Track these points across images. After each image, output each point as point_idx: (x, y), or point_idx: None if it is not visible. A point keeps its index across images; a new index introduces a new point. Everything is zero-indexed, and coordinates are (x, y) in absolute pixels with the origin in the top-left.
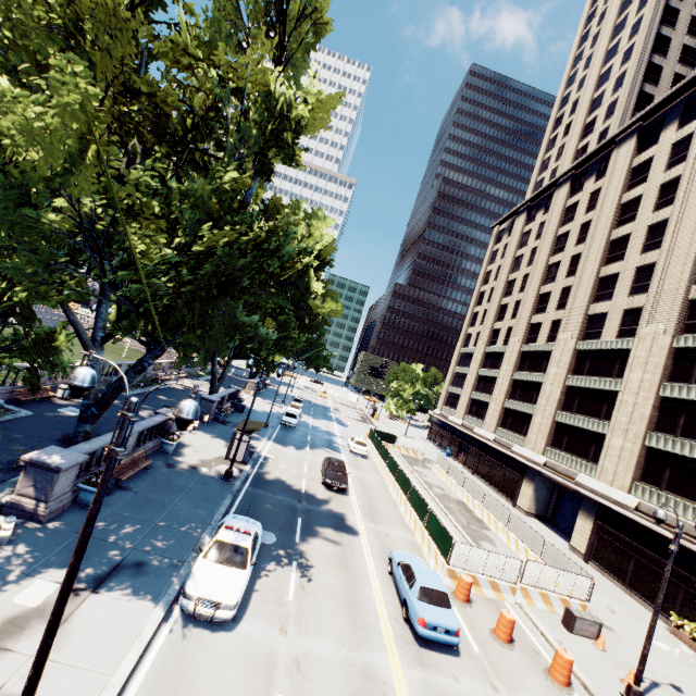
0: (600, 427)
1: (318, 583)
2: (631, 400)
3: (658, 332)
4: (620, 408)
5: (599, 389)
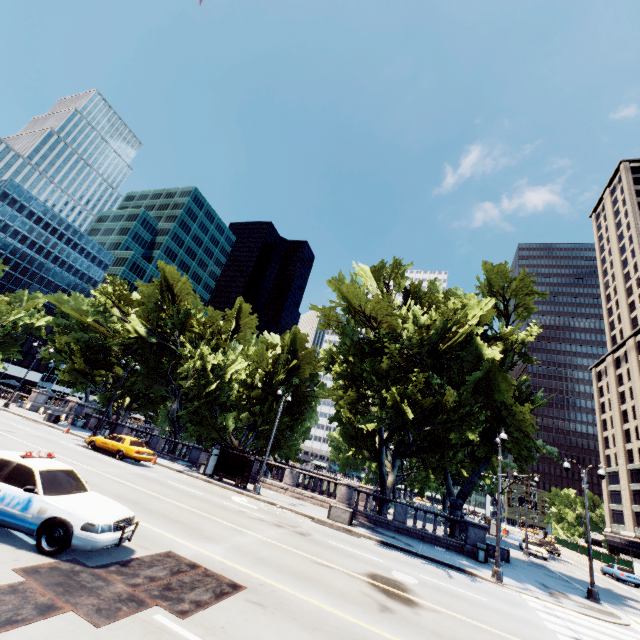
0: None
1: (570, 566)
2: None
3: None
4: None
5: None
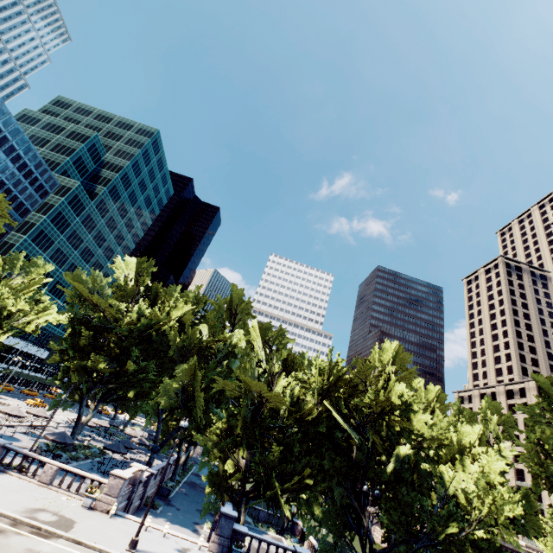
0: None
1: None
2: None
3: None
4: None
5: None
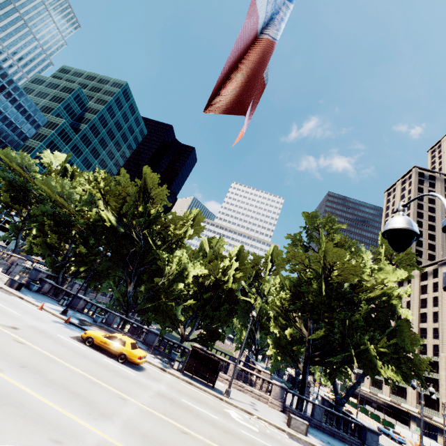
0: (436, 395)
1: None
2: (444, 383)
3: (445, 356)
4: (441, 386)
5: (432, 377)
